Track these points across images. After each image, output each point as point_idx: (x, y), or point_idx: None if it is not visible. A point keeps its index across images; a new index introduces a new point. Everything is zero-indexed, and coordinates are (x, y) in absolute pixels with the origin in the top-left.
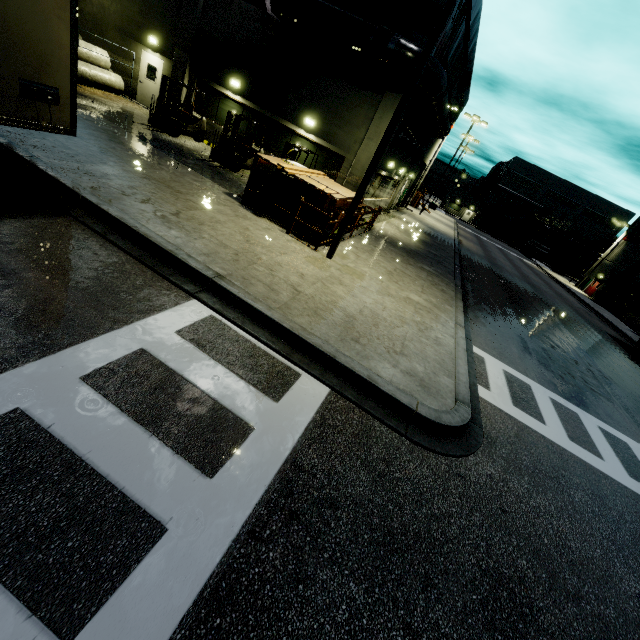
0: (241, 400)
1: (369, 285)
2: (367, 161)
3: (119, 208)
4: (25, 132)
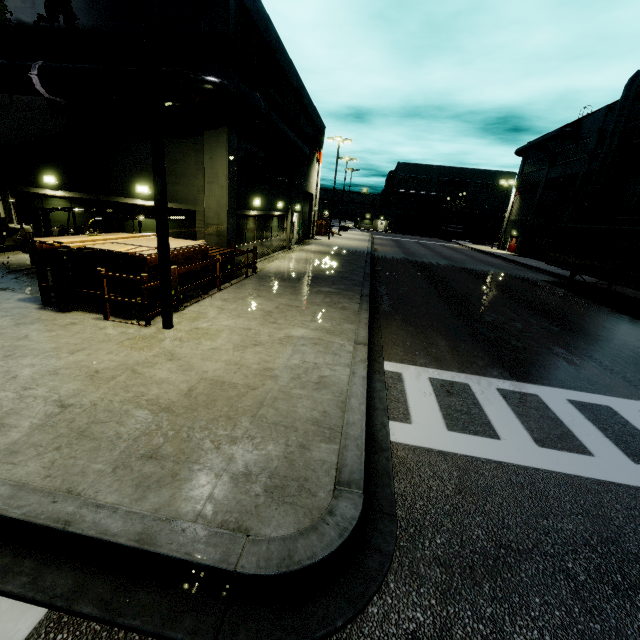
0: None
1: (225, 342)
2: (218, 205)
3: None
4: None
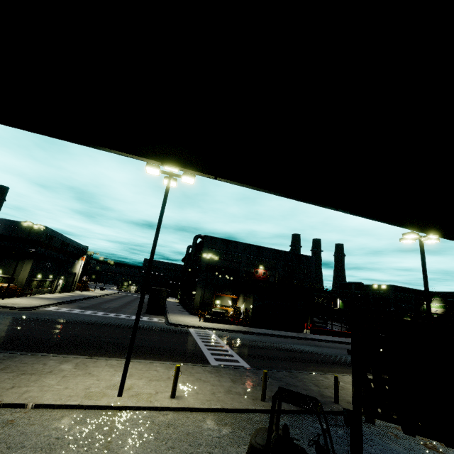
0: None
1: (16, 301)
2: (24, 277)
3: None
4: None
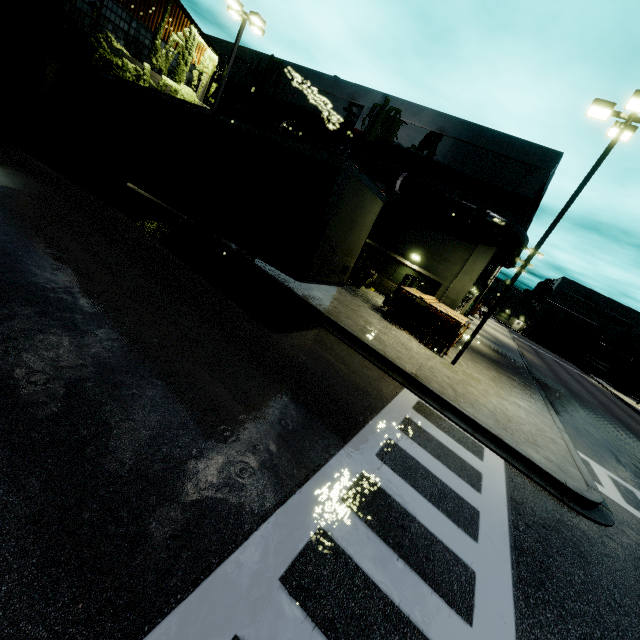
0: (466, 456)
1: (487, 389)
2: (461, 289)
3: (343, 323)
4: (274, 269)
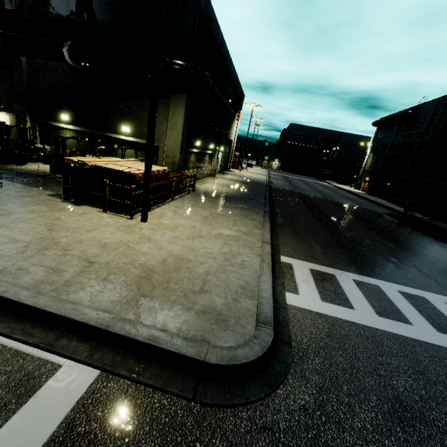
0: None
1: (180, 234)
2: (174, 144)
3: None
4: None
